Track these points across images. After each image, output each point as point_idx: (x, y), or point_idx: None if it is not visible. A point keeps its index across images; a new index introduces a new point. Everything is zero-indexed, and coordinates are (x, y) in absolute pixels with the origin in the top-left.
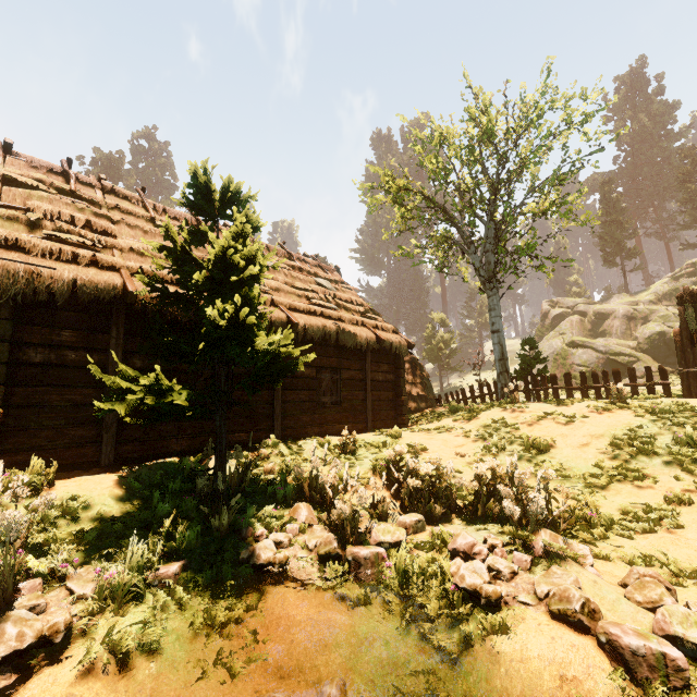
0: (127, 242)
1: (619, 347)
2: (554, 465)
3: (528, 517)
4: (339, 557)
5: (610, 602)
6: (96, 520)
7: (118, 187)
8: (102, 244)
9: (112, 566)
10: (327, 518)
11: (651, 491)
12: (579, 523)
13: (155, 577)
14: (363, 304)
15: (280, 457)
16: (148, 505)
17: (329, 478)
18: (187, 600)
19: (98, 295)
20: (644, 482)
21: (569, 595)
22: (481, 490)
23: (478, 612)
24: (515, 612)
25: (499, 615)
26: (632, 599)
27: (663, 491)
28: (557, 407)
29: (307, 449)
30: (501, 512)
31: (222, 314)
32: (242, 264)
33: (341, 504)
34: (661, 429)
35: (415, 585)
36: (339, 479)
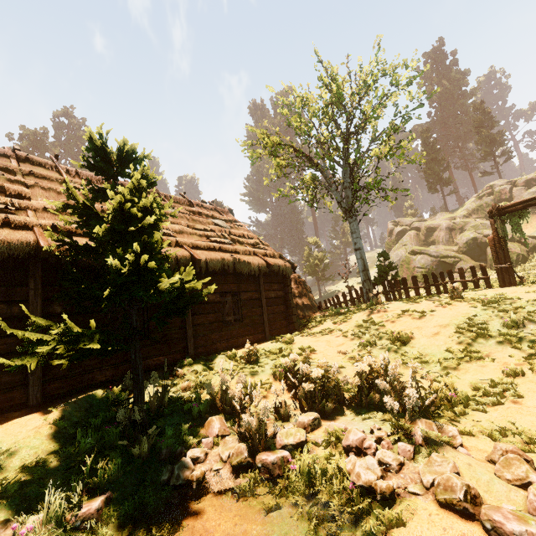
0: (41, 202)
1: (446, 252)
2: (415, 353)
3: (403, 404)
4: (250, 465)
5: (485, 483)
6: (20, 464)
7: (32, 156)
8: (16, 206)
9: (31, 517)
10: (237, 427)
11: (492, 367)
12: (443, 402)
13: (77, 518)
14: (253, 237)
15: (194, 374)
16: (73, 440)
17: (236, 392)
18: (111, 533)
19: (12, 253)
20: (485, 360)
21: (452, 484)
22: (363, 384)
23: (376, 509)
24: (407, 503)
25: (394, 510)
26: (502, 477)
27: (500, 366)
28: (410, 305)
29: (217, 362)
30: (380, 400)
31: (125, 261)
32: (139, 215)
33: (247, 418)
34: (491, 315)
35: (318, 485)
36: (245, 388)
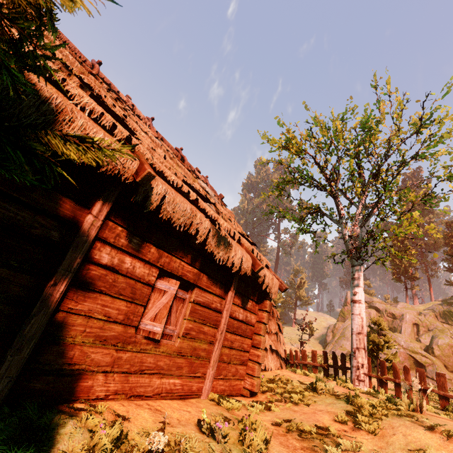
0: None
1: (417, 347)
2: None
3: None
4: None
5: None
6: None
7: None
8: None
9: None
10: None
11: None
12: None
13: None
14: (239, 228)
15: None
16: None
17: None
18: None
19: None
20: None
21: None
22: None
23: None
24: None
25: None
26: None
27: None
28: None
29: None
30: None
31: None
32: None
33: None
34: None
35: None
36: None
